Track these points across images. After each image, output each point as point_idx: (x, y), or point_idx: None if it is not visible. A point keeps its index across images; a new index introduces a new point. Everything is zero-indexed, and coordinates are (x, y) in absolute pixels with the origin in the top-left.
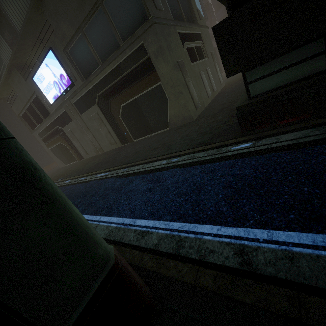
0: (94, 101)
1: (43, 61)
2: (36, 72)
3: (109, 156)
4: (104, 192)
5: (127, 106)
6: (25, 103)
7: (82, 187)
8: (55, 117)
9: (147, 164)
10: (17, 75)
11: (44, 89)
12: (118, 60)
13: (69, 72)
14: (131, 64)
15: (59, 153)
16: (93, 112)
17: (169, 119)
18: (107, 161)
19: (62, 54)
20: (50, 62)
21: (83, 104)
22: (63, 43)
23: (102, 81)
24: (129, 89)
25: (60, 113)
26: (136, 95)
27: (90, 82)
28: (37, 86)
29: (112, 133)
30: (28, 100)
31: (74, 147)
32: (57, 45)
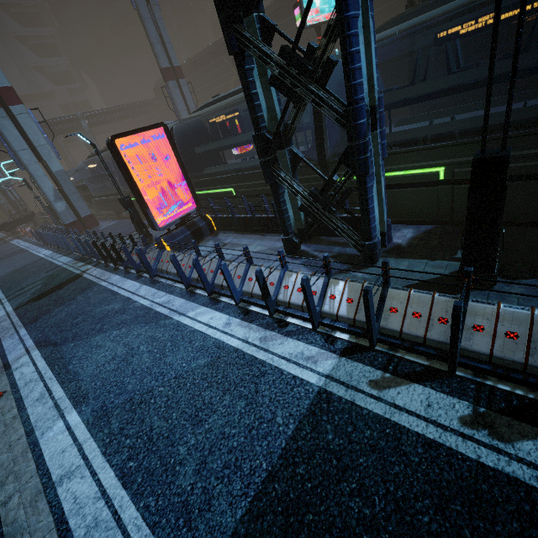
0: None
1: None
2: None
3: None
4: None
5: None
6: None
7: None
8: None
9: None
10: None
11: None
12: None
13: None
14: None
15: None
16: None
17: None
18: None
19: None
20: None
21: None
22: None
23: None
24: None
25: None
26: None
27: None
28: None
29: None
30: None
31: None
32: None
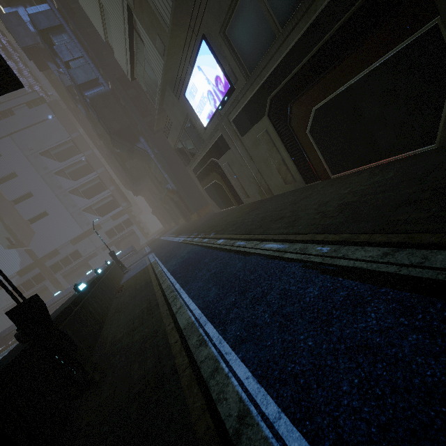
0: (263, 110)
1: (194, 64)
2: (188, 83)
3: (283, 205)
4: (280, 303)
5: (324, 107)
6: (179, 131)
7: (239, 264)
8: (209, 145)
9: (401, 250)
10: (170, 96)
11: (197, 107)
12: (318, 5)
13: (227, 69)
14: (349, 4)
15: (214, 194)
16: (260, 130)
17: (443, 122)
18: (281, 215)
19: (218, 41)
20: (203, 62)
21: (246, 119)
22: (220, 19)
23: (278, 69)
24: (335, 69)
25: (215, 140)
26: (351, 78)
27: (258, 77)
28: (190, 105)
29: (290, 163)
30: (181, 127)
31: (231, 187)
32: (211, 26)
